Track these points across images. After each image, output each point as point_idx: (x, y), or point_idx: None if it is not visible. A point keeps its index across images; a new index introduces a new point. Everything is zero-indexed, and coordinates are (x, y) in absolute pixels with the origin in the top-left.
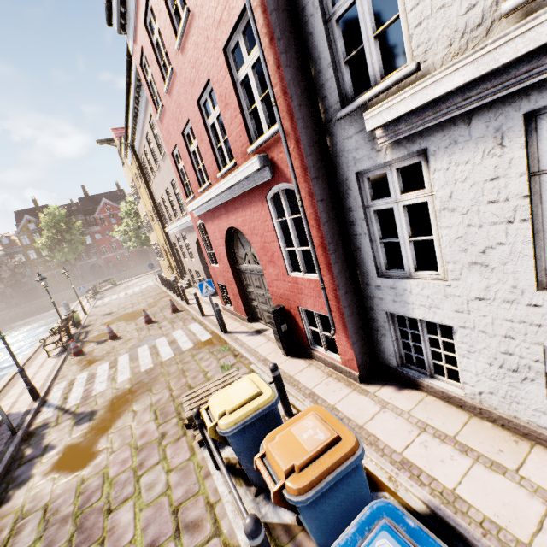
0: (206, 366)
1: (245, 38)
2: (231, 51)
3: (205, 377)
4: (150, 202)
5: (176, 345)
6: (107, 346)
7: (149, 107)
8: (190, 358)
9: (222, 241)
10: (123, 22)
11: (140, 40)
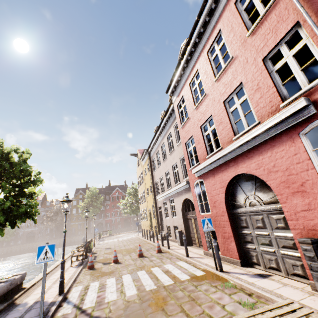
0: (217, 298)
1: (286, 45)
2: (268, 59)
3: (224, 310)
4: (151, 182)
5: (172, 274)
6: (111, 266)
7: (170, 129)
8: (193, 287)
9: (222, 189)
10: (174, 90)
11: (182, 93)
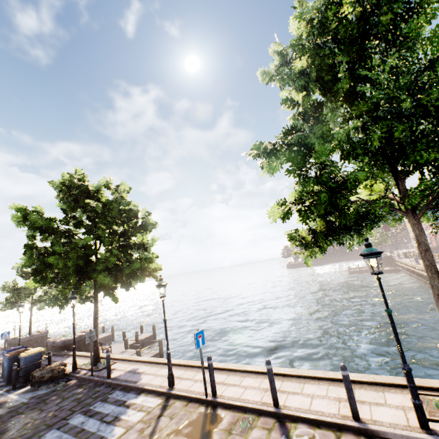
0: None
1: None
2: None
3: None
4: None
5: None
6: None
7: None
8: None
9: (433, 236)
10: None
11: None
